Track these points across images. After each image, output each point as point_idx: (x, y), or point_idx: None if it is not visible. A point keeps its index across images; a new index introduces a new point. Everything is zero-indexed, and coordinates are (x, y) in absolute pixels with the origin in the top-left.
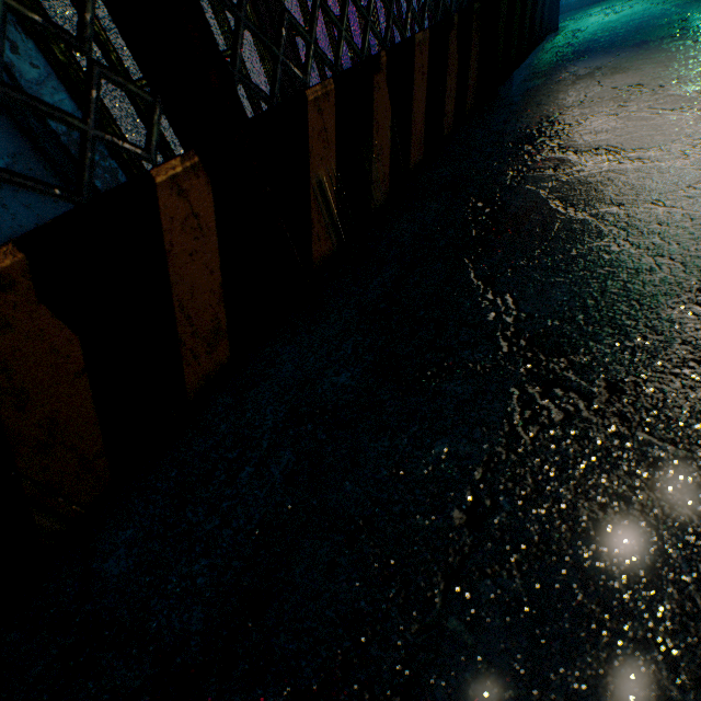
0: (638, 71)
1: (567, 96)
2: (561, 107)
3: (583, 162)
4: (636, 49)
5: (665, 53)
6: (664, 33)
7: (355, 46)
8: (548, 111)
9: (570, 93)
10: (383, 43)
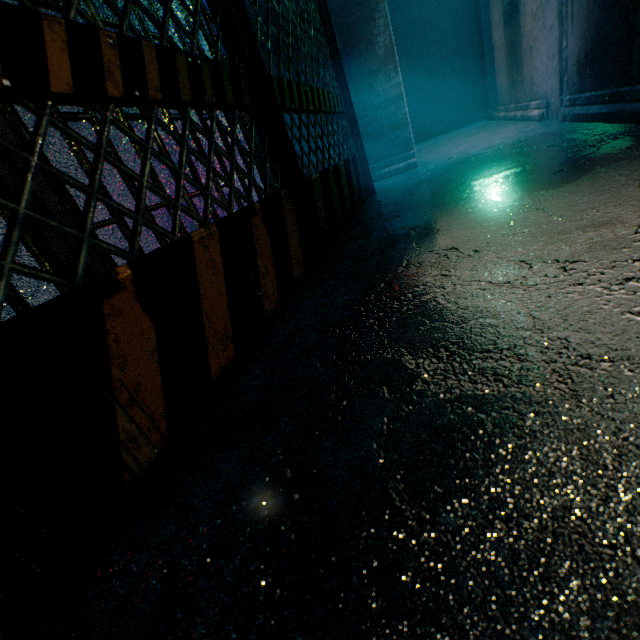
0: (447, 232)
1: (390, 259)
2: (386, 273)
3: (423, 373)
4: (439, 210)
5: (464, 214)
6: (456, 196)
7: (49, 275)
8: (374, 277)
9: (392, 255)
10: (127, 254)
